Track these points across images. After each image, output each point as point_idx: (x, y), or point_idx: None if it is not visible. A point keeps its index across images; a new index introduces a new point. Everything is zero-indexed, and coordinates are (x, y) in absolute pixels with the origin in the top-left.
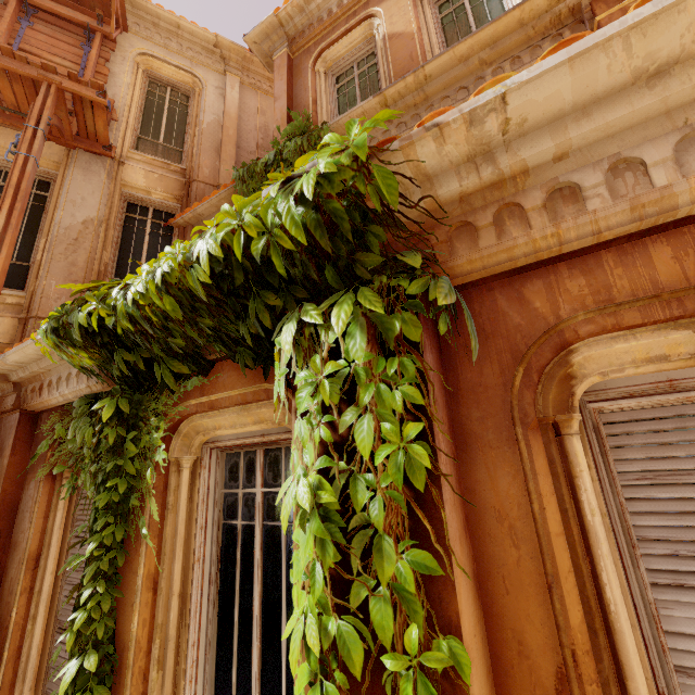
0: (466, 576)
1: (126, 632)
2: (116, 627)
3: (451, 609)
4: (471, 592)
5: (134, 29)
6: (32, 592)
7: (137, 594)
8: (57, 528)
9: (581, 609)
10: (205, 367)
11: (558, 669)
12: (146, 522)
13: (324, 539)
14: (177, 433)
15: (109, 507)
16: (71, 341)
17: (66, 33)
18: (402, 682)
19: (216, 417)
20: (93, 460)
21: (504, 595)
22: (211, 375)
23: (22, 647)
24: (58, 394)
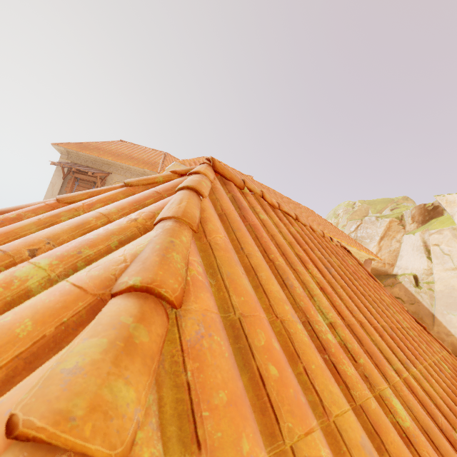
0: None
1: None
2: None
3: None
4: None
5: (114, 172)
6: None
7: None
8: None
9: None
10: None
11: None
12: None
13: None
14: None
15: None
16: None
17: (89, 183)
18: None
19: None
20: None
21: None
22: None
23: None
24: None
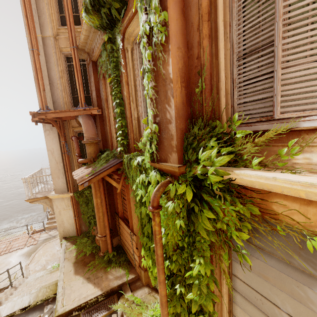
0: (176, 5)
1: (124, 96)
2: (122, 97)
3: (166, 8)
4: (178, 11)
5: None
6: (108, 108)
7: (124, 86)
8: (109, 91)
9: (207, 2)
10: (125, 5)
11: (198, 23)
12: (122, 68)
13: (141, 8)
14: (125, 39)
15: (114, 68)
16: (90, 13)
17: None
18: (154, 28)
19: (132, 25)
20: (109, 63)
21: (190, 12)
22: (127, 8)
23: (110, 120)
24: (97, 49)
